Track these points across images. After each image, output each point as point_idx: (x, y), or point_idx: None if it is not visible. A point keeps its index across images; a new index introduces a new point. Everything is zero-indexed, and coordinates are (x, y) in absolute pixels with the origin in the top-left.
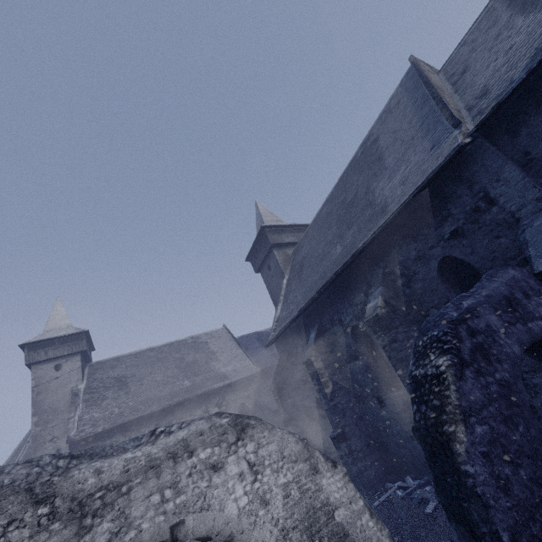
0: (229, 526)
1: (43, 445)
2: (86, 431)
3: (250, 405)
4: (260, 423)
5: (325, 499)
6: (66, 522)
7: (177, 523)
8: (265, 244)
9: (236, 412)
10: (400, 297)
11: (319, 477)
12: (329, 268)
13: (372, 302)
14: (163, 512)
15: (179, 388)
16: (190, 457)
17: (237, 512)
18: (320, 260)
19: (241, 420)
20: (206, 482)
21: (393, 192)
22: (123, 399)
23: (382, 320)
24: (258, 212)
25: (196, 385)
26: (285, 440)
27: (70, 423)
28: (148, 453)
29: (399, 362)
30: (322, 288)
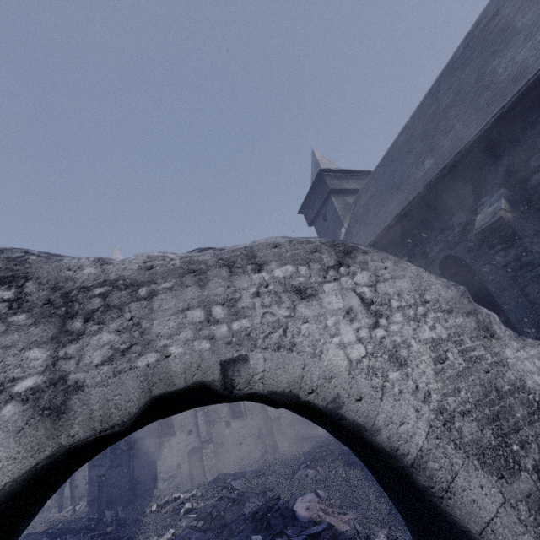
0: (332, 383)
1: None
2: None
3: None
4: (375, 251)
5: (517, 380)
6: (38, 316)
7: (233, 359)
8: (322, 190)
9: None
10: (534, 201)
11: (498, 344)
12: (411, 190)
13: (486, 210)
14: (207, 337)
15: None
16: (256, 272)
17: (346, 365)
18: (396, 188)
19: (342, 242)
20: (285, 309)
21: (538, 47)
22: None
23: (507, 226)
24: (315, 160)
25: None
26: (425, 279)
27: None
28: (186, 255)
29: (533, 283)
30: (403, 210)
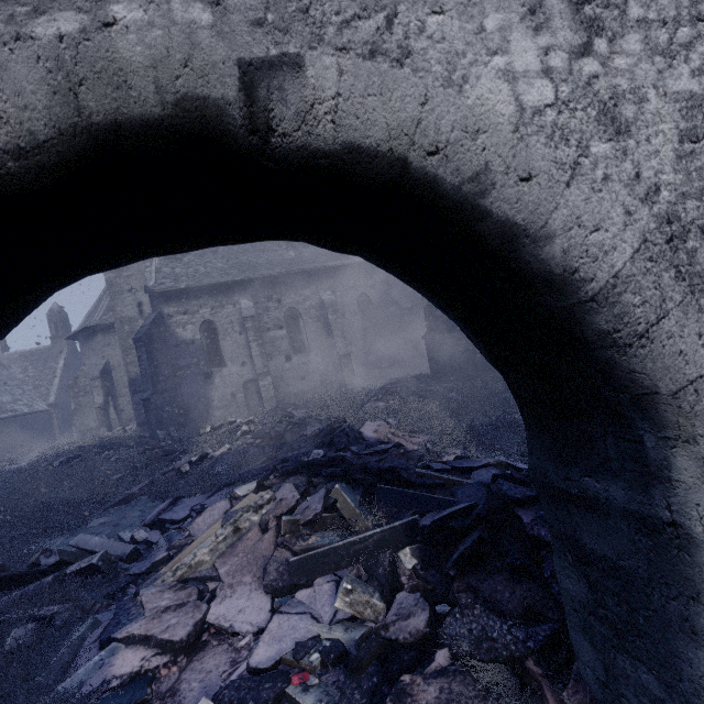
0: (477, 142)
1: (121, 295)
2: (167, 284)
3: (373, 297)
4: None
5: None
6: None
7: (269, 61)
8: None
9: (355, 301)
10: None
11: None
12: None
13: None
14: None
15: (281, 258)
16: None
17: (512, 115)
18: None
19: None
20: None
21: None
22: (209, 258)
23: None
24: None
25: (304, 259)
26: None
27: (147, 272)
28: None
29: None
30: None
